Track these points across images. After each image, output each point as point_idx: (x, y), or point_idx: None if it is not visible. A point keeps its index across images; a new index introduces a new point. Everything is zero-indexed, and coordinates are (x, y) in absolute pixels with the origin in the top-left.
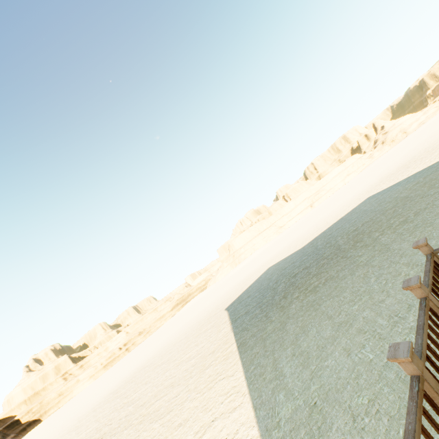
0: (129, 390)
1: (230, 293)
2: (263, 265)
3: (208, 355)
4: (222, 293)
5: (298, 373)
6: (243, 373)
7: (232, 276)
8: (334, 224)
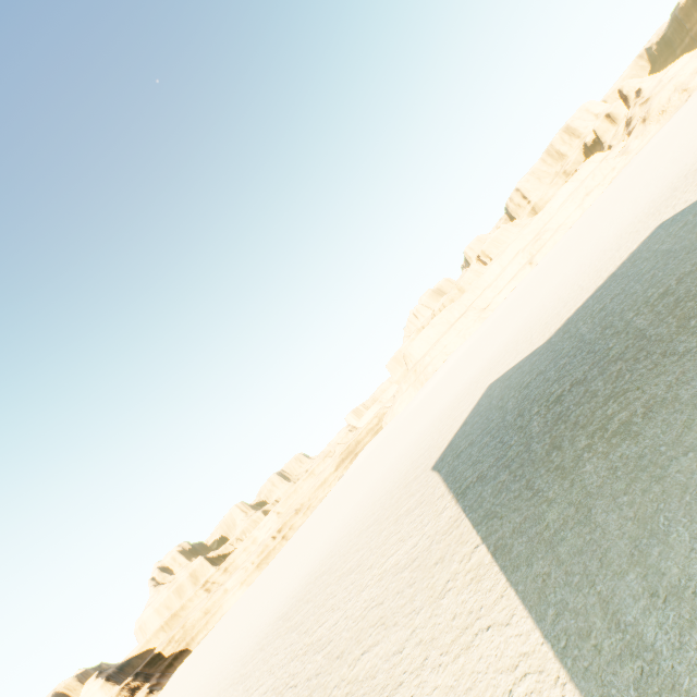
0: (308, 619)
1: (430, 436)
2: (474, 380)
3: (434, 566)
4: (414, 437)
5: (696, 651)
6: (532, 622)
7: (422, 405)
8: (601, 289)
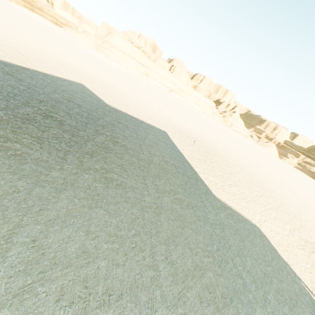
0: None
1: (40, 57)
2: (91, 76)
3: None
4: (43, 48)
5: None
6: None
7: (80, 51)
8: (136, 120)
